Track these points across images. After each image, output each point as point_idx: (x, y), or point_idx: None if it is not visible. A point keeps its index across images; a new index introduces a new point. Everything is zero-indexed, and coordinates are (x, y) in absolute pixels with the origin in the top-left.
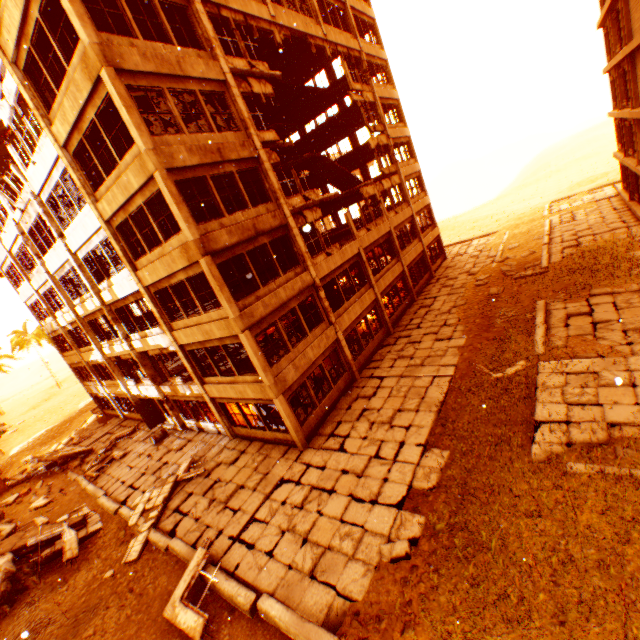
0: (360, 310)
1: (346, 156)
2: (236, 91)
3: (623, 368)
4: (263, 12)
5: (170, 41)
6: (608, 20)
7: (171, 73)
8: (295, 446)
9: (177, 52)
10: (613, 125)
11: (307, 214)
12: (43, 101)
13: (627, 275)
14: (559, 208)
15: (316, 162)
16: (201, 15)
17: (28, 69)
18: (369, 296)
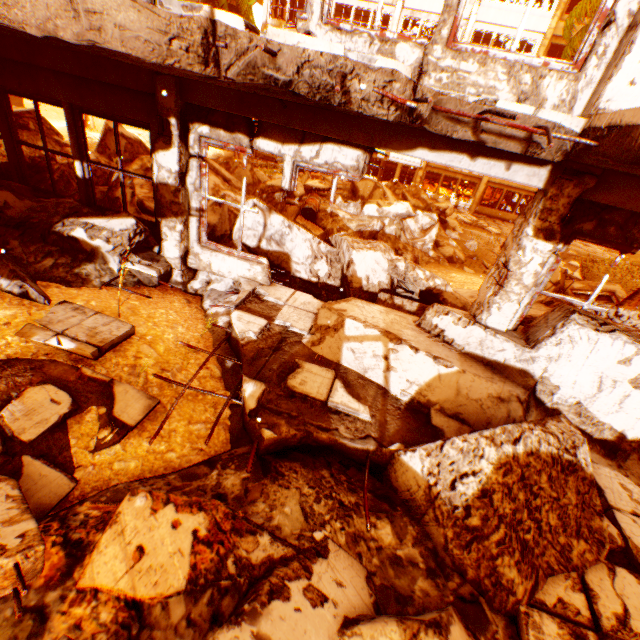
0: None
1: None
2: None
3: None
4: None
5: None
6: None
7: None
8: None
9: None
10: None
11: None
12: None
13: None
14: None
15: None
16: None
17: None
18: None
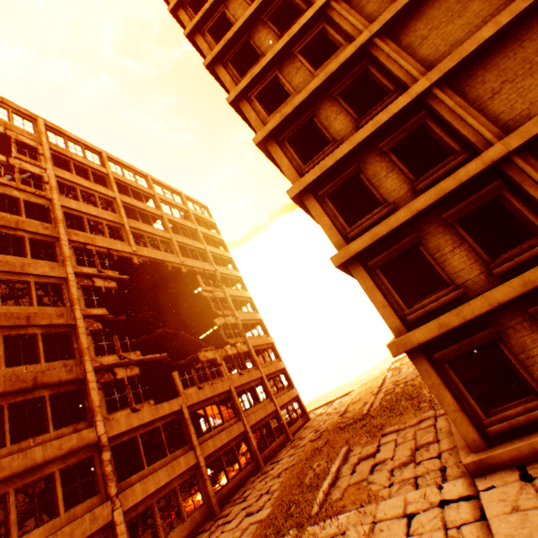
0: (167, 477)
1: (210, 333)
2: (74, 283)
3: (371, 518)
4: (127, 248)
5: (26, 255)
6: None
7: (10, 270)
8: None
9: (28, 261)
10: None
11: (119, 370)
12: None
13: (412, 410)
14: (394, 366)
15: (174, 336)
16: (64, 246)
17: None
18: (187, 459)
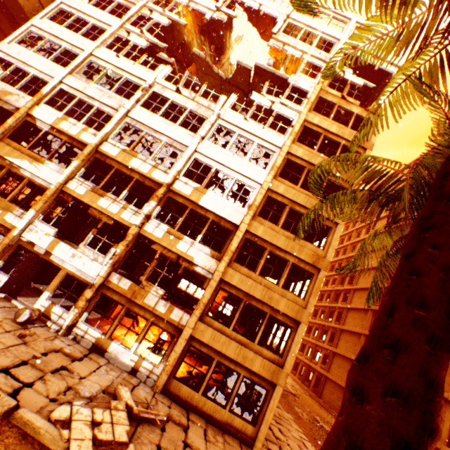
0: None
1: None
2: None
3: None
4: None
5: None
6: (327, 308)
7: None
8: (246, 443)
9: None
10: (301, 341)
11: None
12: (299, 137)
13: None
14: None
15: None
16: None
17: (307, 128)
18: None
